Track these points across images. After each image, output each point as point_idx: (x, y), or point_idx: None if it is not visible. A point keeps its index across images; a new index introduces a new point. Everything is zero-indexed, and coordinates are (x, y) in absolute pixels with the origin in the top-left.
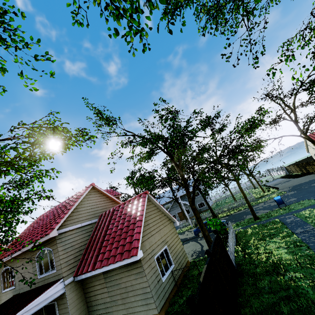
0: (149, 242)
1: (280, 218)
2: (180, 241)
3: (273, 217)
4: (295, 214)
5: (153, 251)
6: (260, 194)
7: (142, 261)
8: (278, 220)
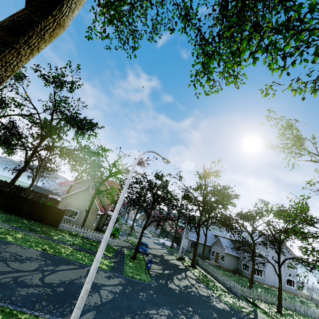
0: (71, 202)
1: (115, 258)
2: (93, 220)
3: (125, 260)
4: (112, 261)
5: (69, 205)
6: (274, 308)
7: (61, 203)
8: (111, 256)
